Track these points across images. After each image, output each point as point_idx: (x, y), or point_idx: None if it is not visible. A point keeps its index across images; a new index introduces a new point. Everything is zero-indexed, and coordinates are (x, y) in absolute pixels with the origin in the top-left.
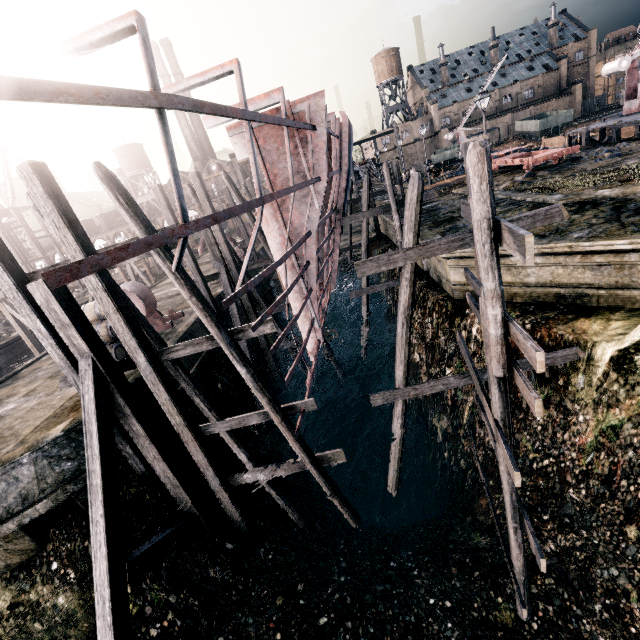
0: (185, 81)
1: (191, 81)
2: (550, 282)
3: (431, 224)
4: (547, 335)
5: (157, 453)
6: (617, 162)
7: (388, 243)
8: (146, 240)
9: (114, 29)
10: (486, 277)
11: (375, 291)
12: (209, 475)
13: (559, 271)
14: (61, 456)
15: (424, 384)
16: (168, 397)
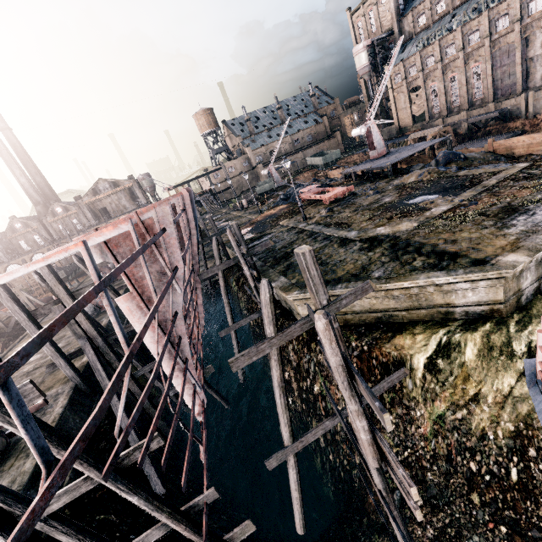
0: (23, 268)
1: (31, 267)
2: (370, 309)
3: (272, 261)
4: (380, 354)
5: None
6: (379, 199)
7: (240, 270)
8: None
9: None
10: (350, 402)
11: (241, 326)
12: None
13: (373, 301)
14: None
15: (307, 435)
16: None
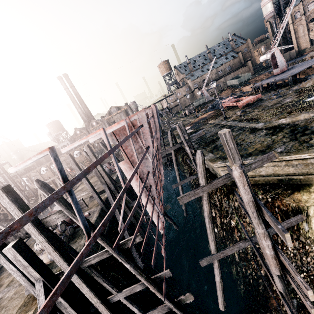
0: (78, 142)
1: (81, 141)
2: (273, 174)
3: (204, 144)
4: (281, 204)
5: None
6: (281, 100)
7: (184, 151)
8: (67, 275)
9: (38, 158)
10: (258, 227)
11: (184, 182)
12: None
13: (276, 168)
14: None
15: (227, 249)
16: (88, 289)
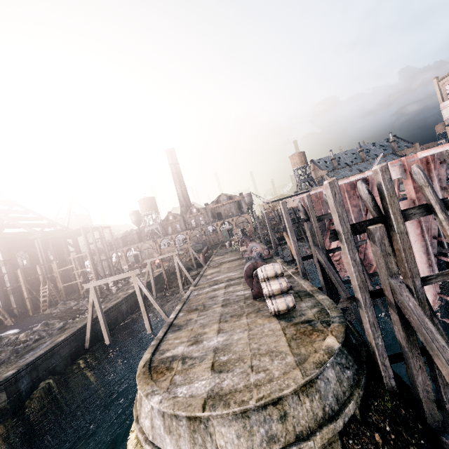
0: None
1: None
2: None
3: None
4: None
5: (423, 363)
6: None
7: None
8: None
9: None
10: None
11: None
12: (447, 391)
13: None
14: (342, 364)
15: None
16: (429, 314)
